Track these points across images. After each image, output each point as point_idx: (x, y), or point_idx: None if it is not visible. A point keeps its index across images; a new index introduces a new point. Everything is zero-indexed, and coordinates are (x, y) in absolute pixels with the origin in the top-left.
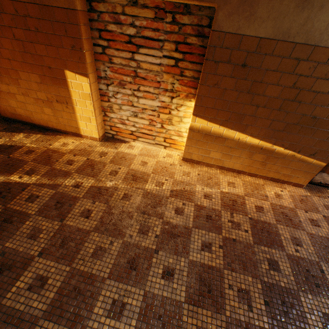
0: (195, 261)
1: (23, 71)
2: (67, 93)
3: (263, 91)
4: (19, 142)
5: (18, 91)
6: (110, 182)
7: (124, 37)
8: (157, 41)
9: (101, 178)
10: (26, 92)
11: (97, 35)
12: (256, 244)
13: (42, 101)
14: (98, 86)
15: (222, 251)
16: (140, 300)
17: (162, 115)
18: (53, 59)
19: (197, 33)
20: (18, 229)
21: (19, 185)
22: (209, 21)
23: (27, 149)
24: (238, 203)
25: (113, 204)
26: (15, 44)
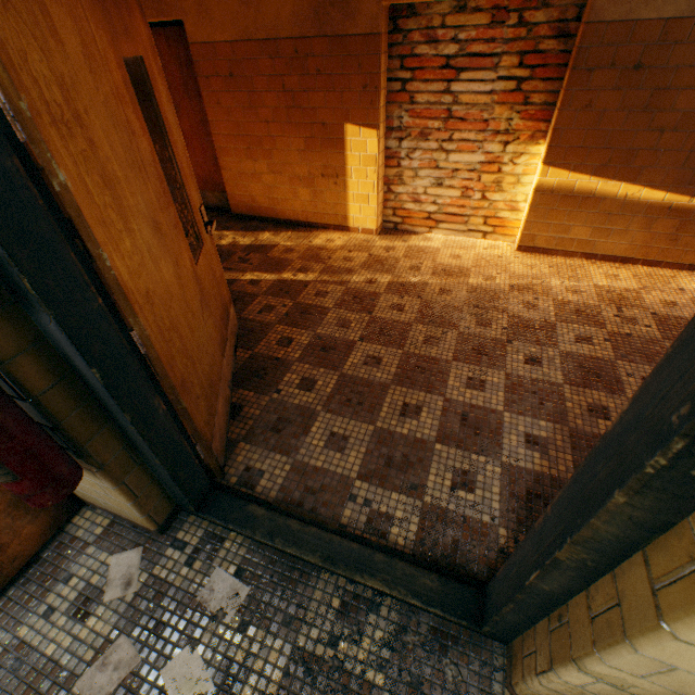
0: (569, 352)
1: (282, 137)
2: (341, 161)
3: (672, 104)
4: (268, 241)
5: (266, 169)
6: (414, 277)
7: (437, 61)
8: (489, 57)
9: (398, 274)
10: (279, 169)
11: (396, 65)
12: (666, 340)
13: (299, 179)
14: (385, 144)
15: (609, 345)
16: (502, 379)
17: (485, 177)
18: (331, 110)
19: (556, 33)
20: (322, 319)
21: (297, 282)
22: (578, 12)
23: (284, 248)
24: (629, 298)
25: (429, 299)
26: (282, 98)
